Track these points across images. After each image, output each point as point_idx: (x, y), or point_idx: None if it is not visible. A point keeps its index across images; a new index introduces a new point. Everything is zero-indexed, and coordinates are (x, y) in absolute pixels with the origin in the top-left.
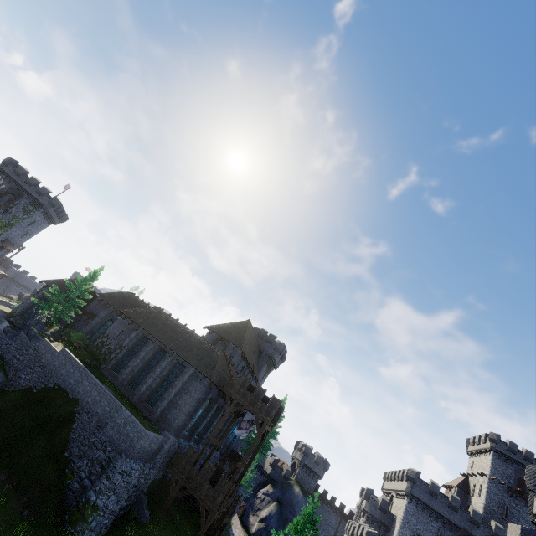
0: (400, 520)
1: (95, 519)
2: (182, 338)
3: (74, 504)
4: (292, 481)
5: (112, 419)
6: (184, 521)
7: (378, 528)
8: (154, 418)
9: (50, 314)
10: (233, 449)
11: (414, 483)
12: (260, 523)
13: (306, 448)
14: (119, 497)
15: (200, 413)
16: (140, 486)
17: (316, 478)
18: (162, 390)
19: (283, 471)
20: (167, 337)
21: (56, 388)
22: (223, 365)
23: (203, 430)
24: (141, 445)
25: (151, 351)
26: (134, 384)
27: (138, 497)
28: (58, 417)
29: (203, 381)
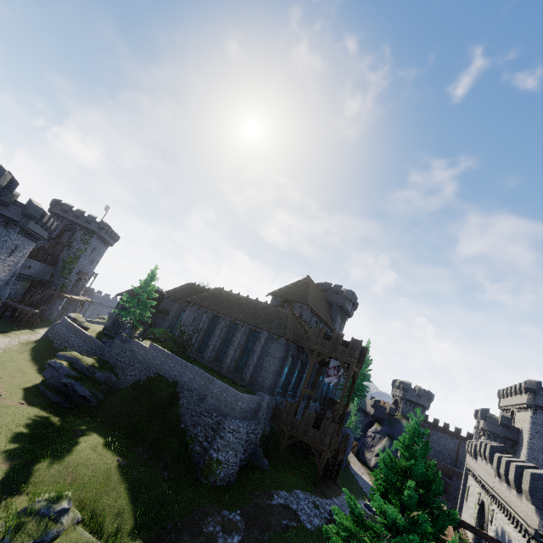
0: (528, 432)
1: (221, 471)
2: (248, 309)
3: (201, 462)
4: (398, 417)
5: (209, 390)
6: (302, 463)
7: (503, 443)
8: (246, 383)
9: (133, 320)
10: (330, 398)
11: (536, 394)
12: (377, 457)
13: (404, 384)
14: (235, 451)
15: (286, 371)
16: (252, 440)
17: (423, 410)
18: (245, 358)
19: (386, 409)
20: (234, 311)
21: (156, 376)
22: (294, 323)
23: (295, 385)
24: (240, 407)
25: (224, 327)
26: (219, 359)
27: (254, 450)
28: (166, 398)
29: (279, 341)
